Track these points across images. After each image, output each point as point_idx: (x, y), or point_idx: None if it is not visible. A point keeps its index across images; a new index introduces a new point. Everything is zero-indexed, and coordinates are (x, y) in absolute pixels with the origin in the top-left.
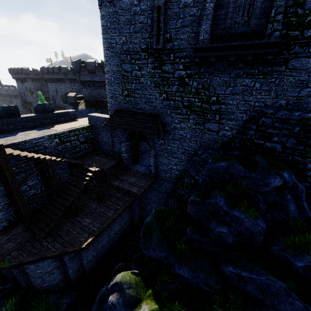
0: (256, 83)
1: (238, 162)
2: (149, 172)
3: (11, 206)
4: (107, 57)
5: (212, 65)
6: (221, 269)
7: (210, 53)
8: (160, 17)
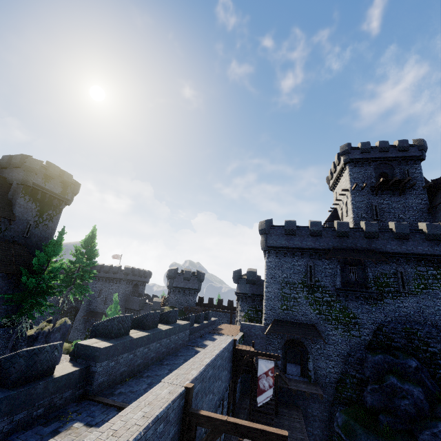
0: (373, 308)
1: (387, 354)
2: (309, 378)
3: (227, 413)
4: (270, 283)
5: (347, 297)
6: (421, 438)
7: (346, 291)
8: (311, 270)
